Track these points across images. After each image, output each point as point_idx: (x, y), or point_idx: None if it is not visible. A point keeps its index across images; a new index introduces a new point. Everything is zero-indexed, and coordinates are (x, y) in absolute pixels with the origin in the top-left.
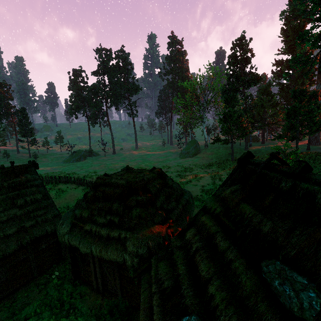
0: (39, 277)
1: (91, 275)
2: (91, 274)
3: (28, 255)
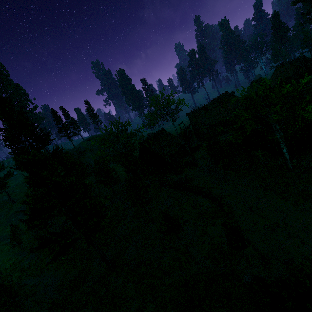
0: None
1: None
2: None
3: None
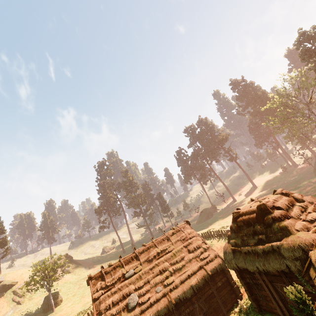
0: (228, 313)
1: (270, 301)
2: (269, 299)
3: (212, 290)
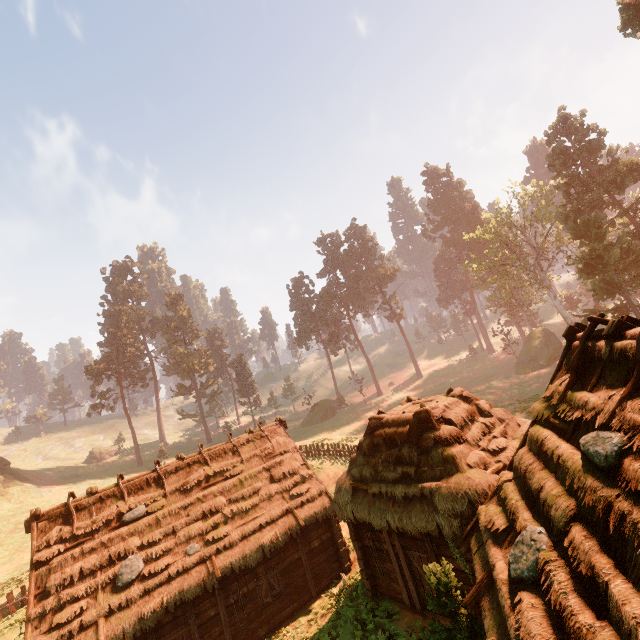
0: (319, 596)
1: (395, 579)
2: (395, 576)
3: (300, 554)
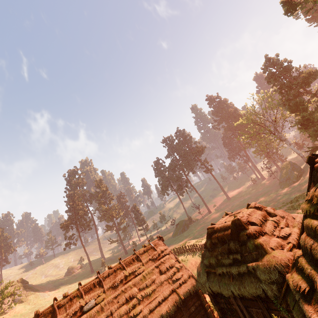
0: None
1: None
2: None
3: (185, 317)
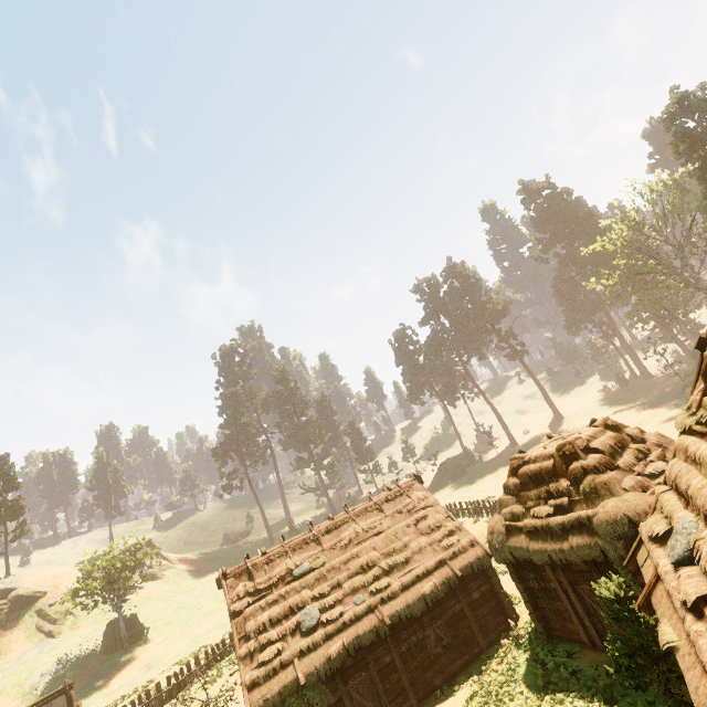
0: (489, 649)
1: (569, 619)
2: (568, 615)
3: (462, 606)
